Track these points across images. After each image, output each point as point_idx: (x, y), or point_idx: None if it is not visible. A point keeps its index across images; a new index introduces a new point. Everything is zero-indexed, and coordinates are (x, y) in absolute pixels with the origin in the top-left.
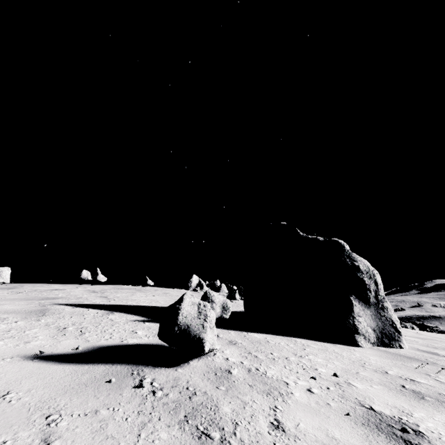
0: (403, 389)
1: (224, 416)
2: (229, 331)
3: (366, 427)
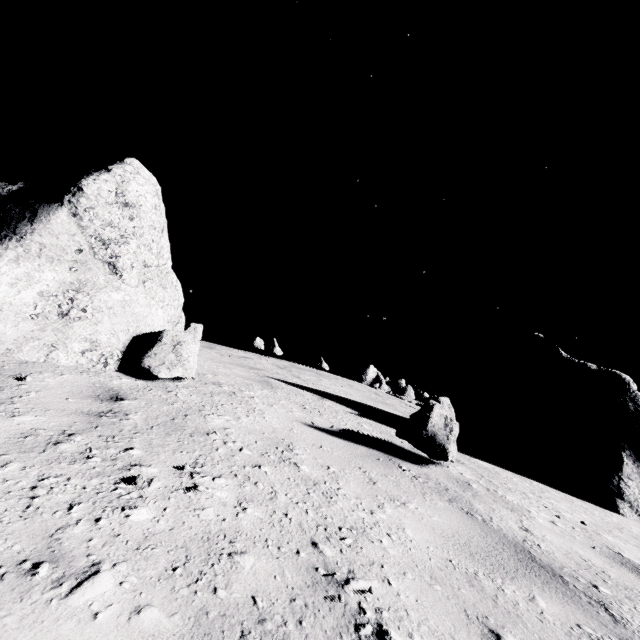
0: None
1: (479, 510)
2: None
3: (610, 559)
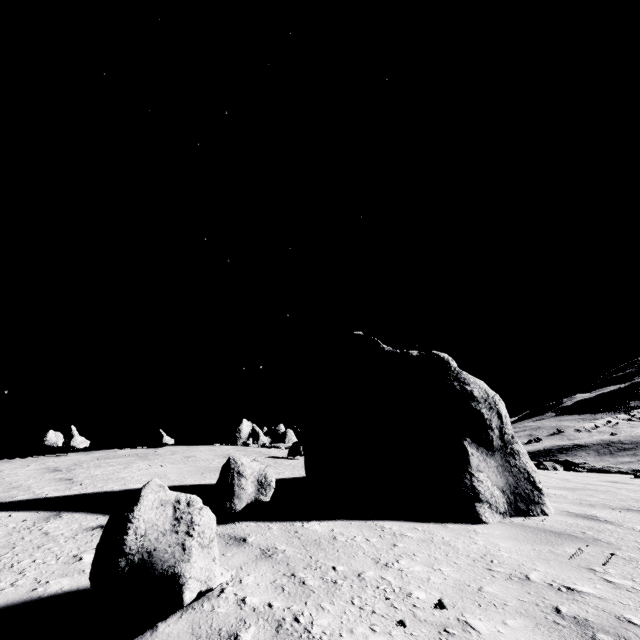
0: (558, 617)
1: None
2: (270, 524)
3: None
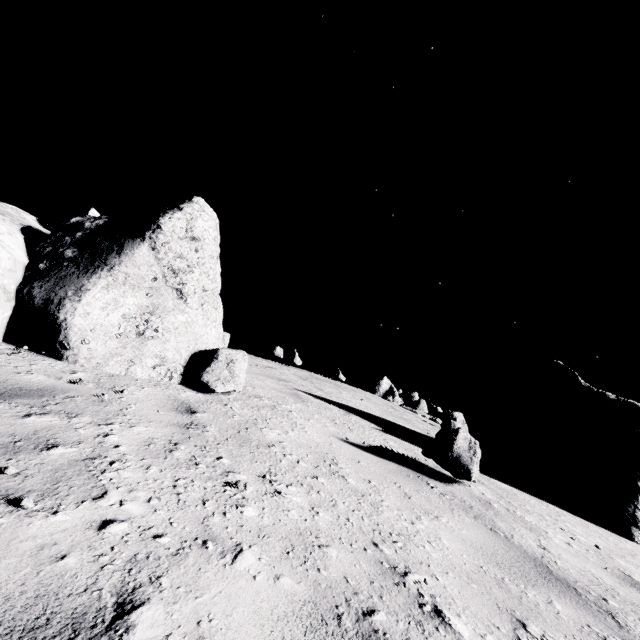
0: None
1: (501, 527)
2: None
3: (620, 580)
